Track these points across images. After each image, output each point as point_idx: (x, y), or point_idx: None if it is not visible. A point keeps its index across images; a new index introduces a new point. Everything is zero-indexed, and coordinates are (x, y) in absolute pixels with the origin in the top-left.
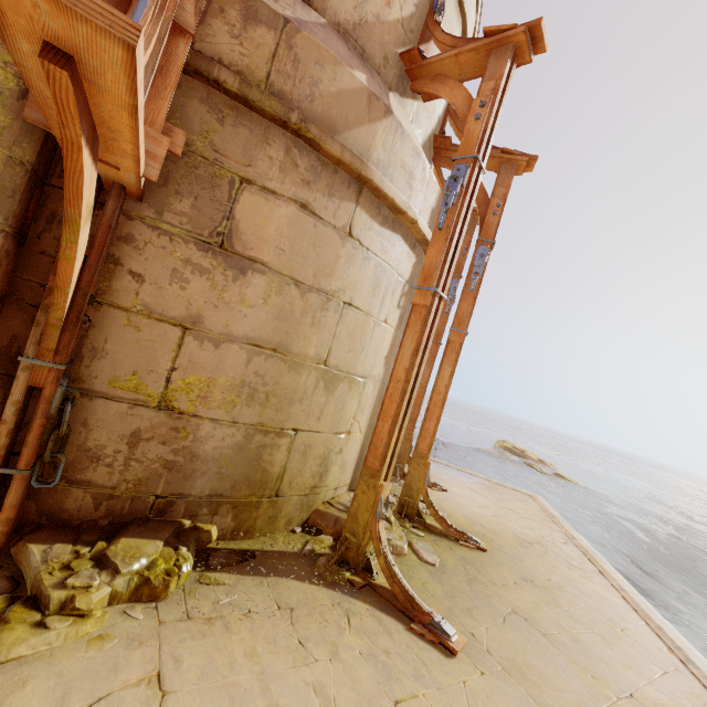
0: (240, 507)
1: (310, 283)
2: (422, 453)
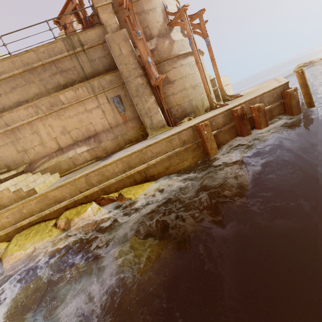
0: (194, 112)
1: (181, 77)
2: (221, 88)
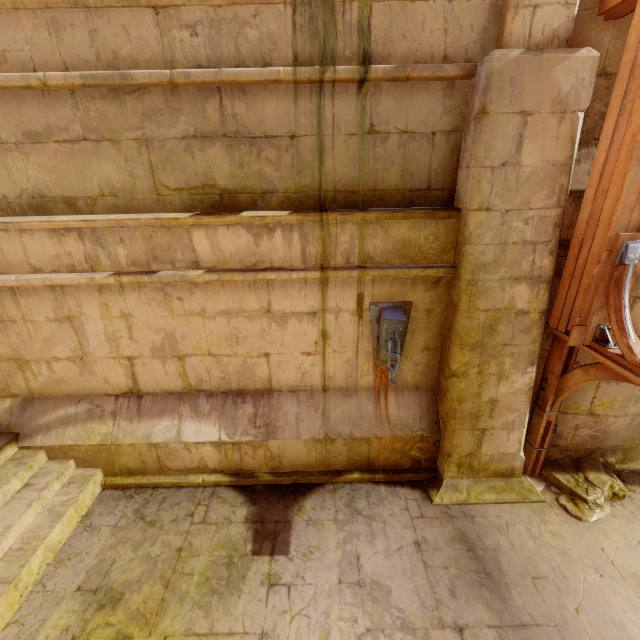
0: (626, 450)
1: None
2: None
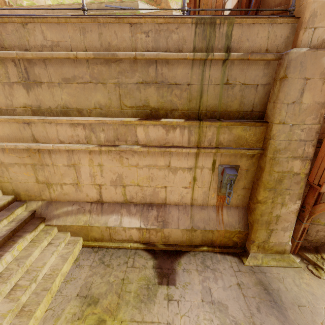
0: None
1: None
2: None
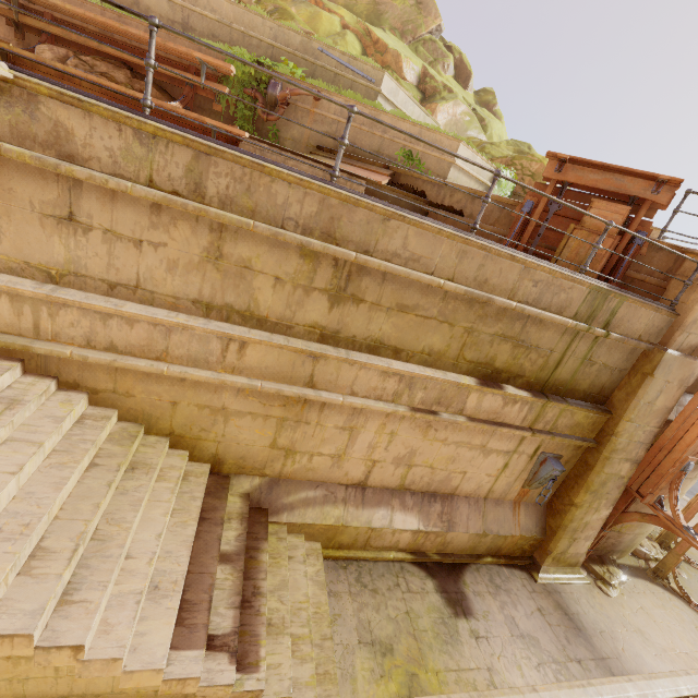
0: (622, 552)
1: None
2: None
